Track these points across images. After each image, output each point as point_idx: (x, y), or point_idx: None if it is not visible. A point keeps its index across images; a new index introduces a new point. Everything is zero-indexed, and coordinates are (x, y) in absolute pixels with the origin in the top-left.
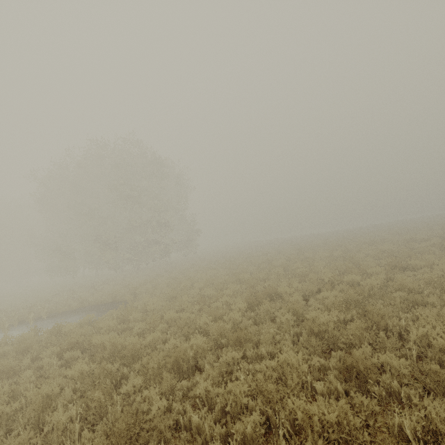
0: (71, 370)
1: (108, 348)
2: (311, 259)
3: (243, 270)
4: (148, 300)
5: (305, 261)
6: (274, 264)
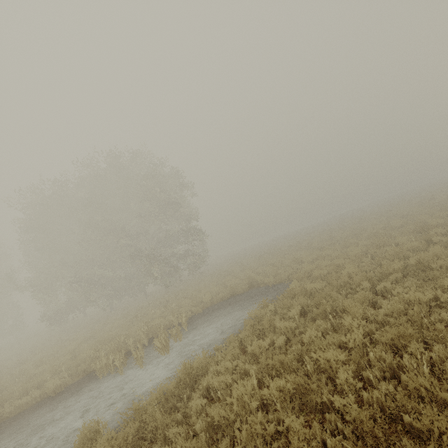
0: (444, 269)
1: (423, 261)
2: (374, 224)
3: (330, 242)
4: (312, 267)
5: (369, 226)
6: (344, 236)
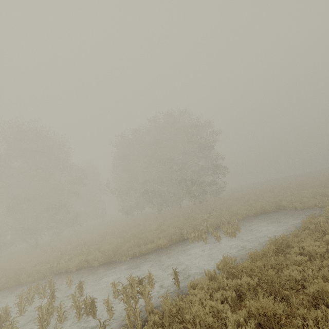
0: None
1: None
2: None
3: None
4: None
5: None
6: None
